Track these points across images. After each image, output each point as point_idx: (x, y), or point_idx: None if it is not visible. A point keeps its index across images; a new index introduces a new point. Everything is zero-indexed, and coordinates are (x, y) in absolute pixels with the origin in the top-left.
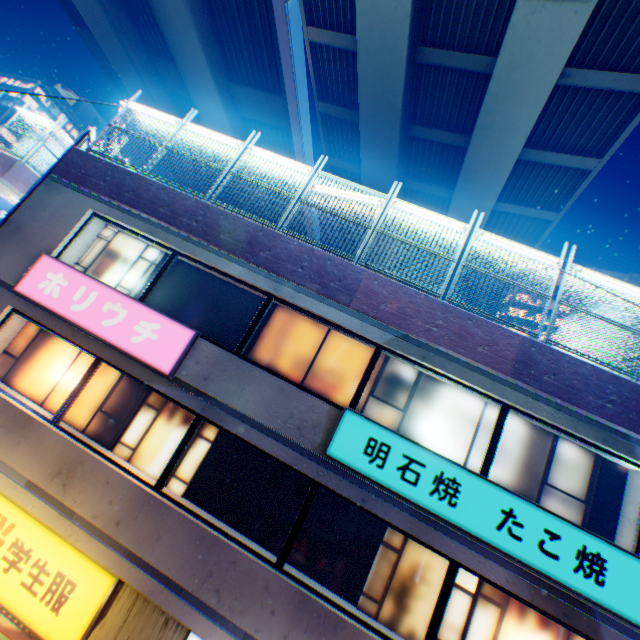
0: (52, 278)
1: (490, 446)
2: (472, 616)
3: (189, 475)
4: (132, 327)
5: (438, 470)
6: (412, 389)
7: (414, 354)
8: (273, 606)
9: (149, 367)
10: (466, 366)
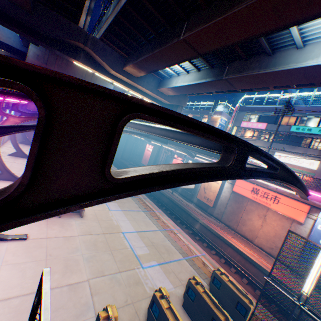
0: (244, 124)
1: (317, 123)
2: (317, 145)
3: (270, 140)
4: (257, 126)
5: (307, 128)
6: (305, 121)
7: (302, 115)
8: (285, 147)
9: (261, 129)
10: (312, 114)
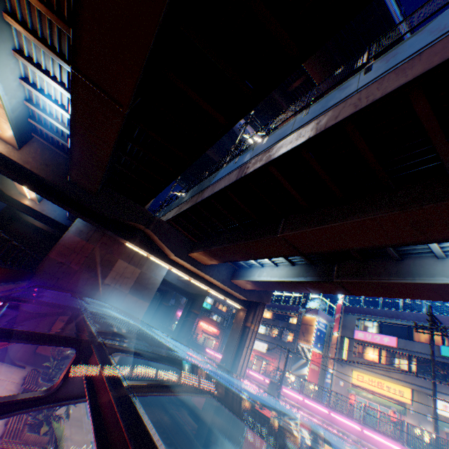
0: (359, 333)
1: None
2: None
3: (412, 369)
4: (382, 339)
5: None
6: None
7: None
8: (446, 386)
9: (390, 346)
10: None
